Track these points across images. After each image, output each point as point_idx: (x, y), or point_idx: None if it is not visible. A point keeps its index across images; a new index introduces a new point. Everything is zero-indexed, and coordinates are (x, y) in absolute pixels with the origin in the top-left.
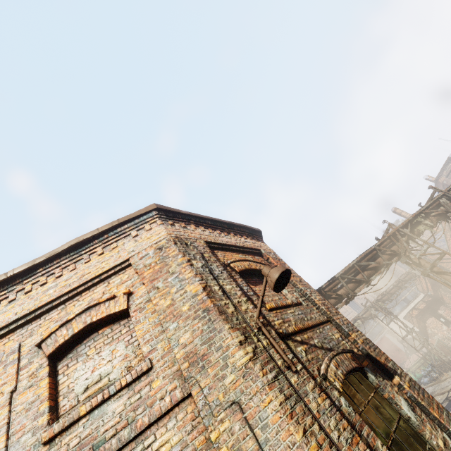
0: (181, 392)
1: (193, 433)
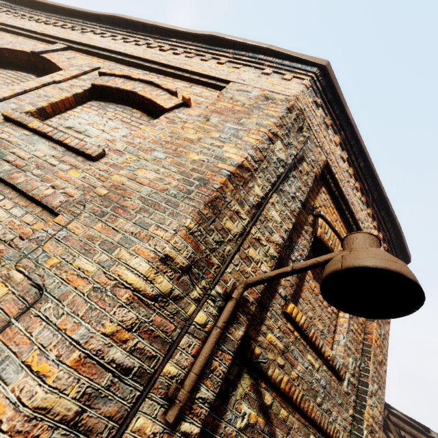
0: (60, 203)
1: (0, 245)
